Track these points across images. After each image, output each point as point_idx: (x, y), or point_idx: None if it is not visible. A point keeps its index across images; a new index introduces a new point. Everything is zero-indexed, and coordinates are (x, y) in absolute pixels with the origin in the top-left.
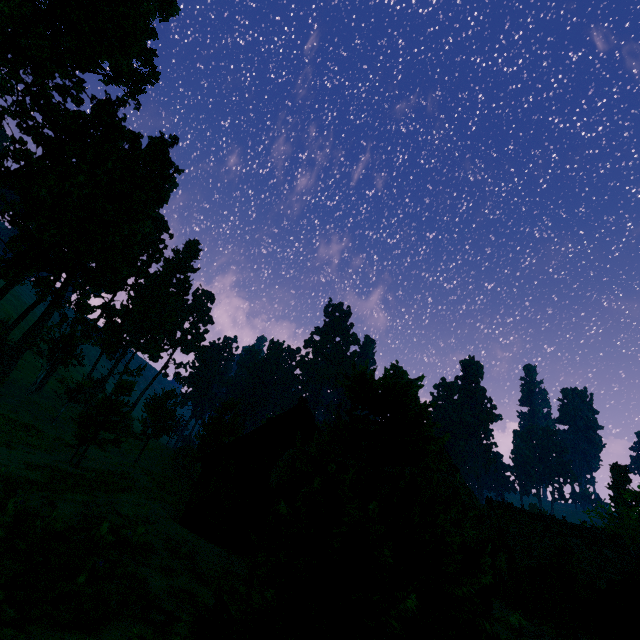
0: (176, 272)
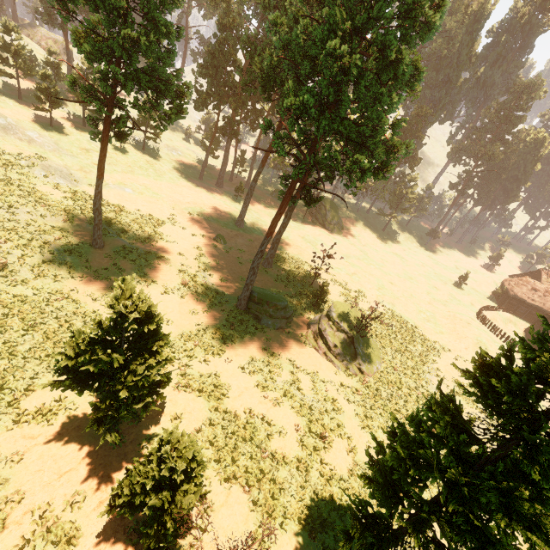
0: None
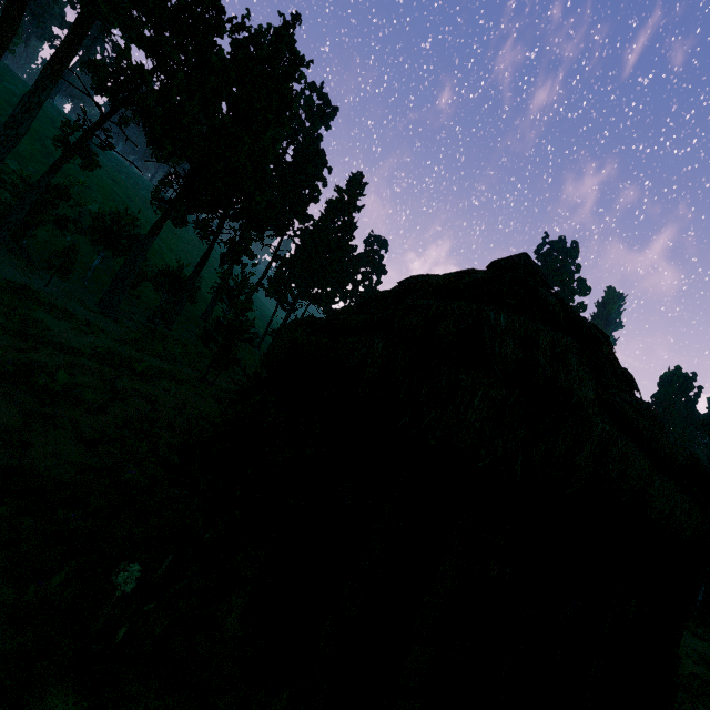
0: (339, 214)
